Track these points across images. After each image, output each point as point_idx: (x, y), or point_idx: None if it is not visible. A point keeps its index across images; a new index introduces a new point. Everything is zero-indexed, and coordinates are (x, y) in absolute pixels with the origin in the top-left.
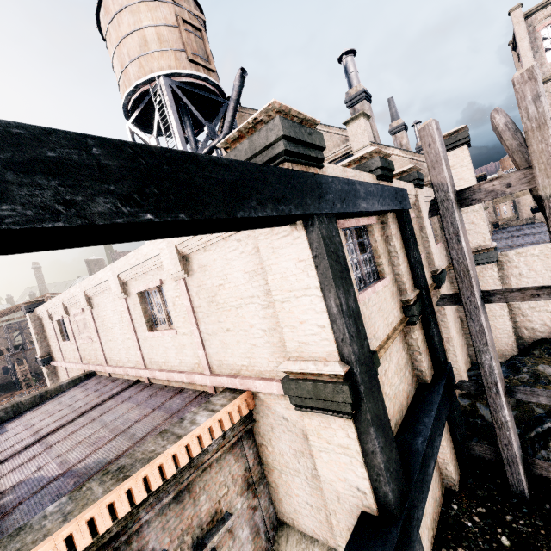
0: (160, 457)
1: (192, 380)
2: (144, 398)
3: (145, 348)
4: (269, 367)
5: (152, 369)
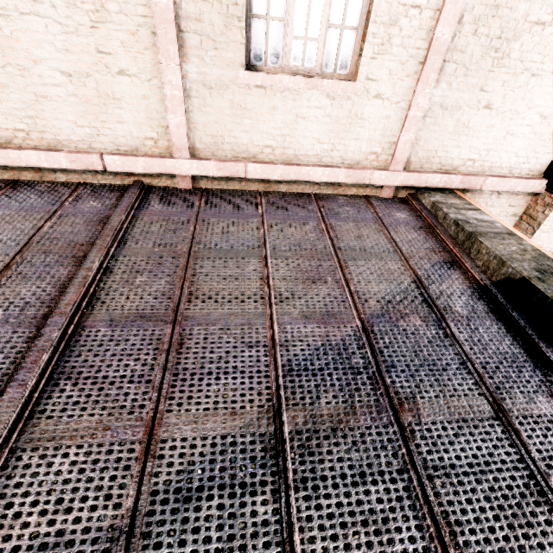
0: (548, 252)
1: (360, 180)
2: (250, 210)
3: (210, 110)
4: (508, 163)
5: (223, 160)
